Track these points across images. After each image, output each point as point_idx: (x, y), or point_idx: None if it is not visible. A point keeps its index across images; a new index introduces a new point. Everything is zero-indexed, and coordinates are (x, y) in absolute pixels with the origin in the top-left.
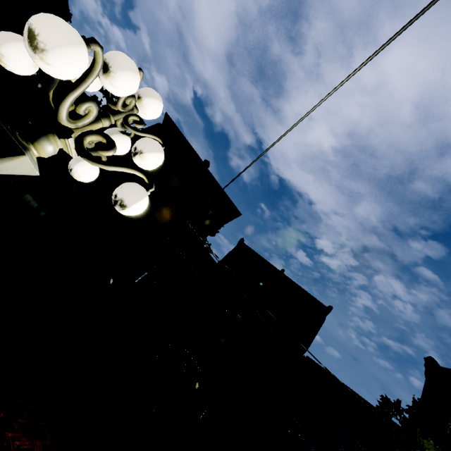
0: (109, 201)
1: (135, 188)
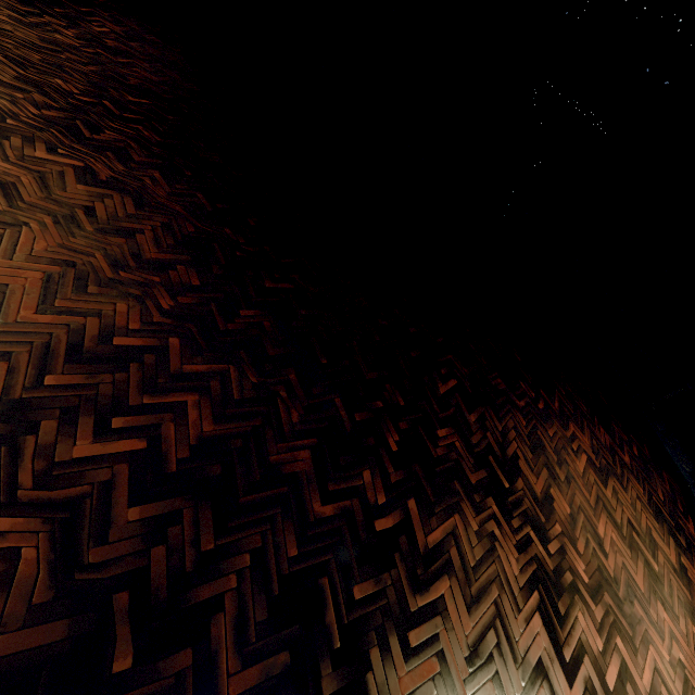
0: None
1: None
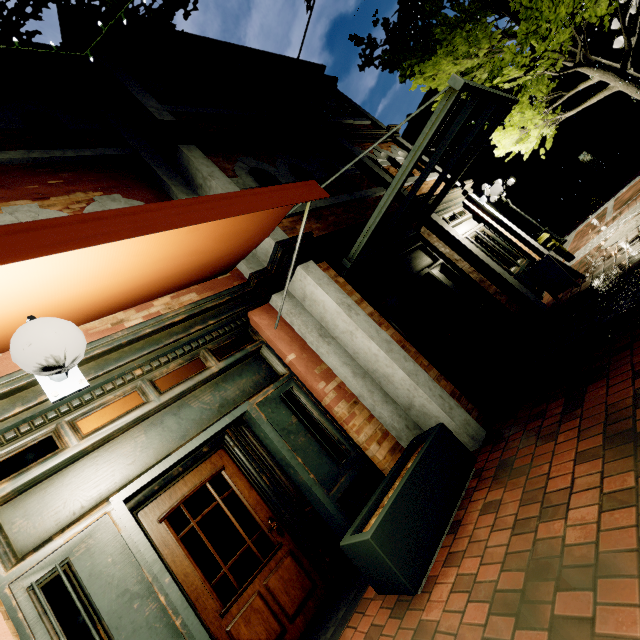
0: (479, 194)
1: (508, 183)
